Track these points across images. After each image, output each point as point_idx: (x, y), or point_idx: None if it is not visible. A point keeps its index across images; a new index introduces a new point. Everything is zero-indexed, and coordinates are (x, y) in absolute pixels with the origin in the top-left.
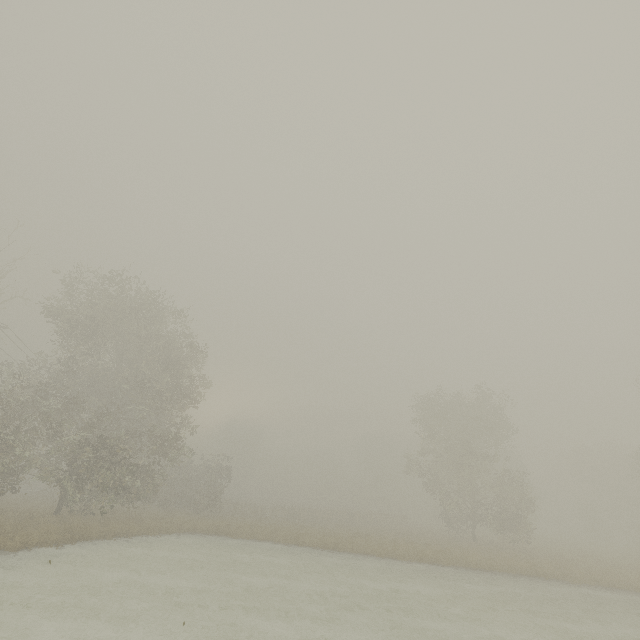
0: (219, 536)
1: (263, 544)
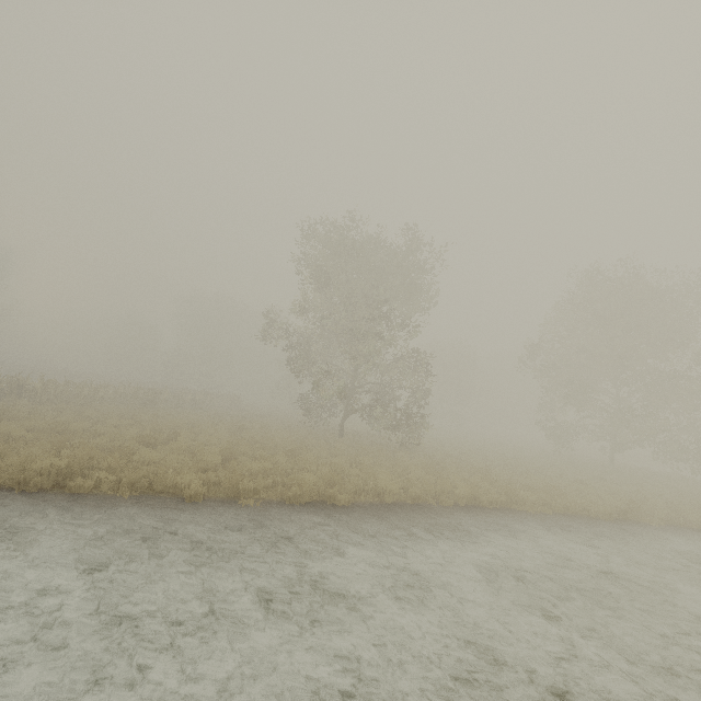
0: None
1: None
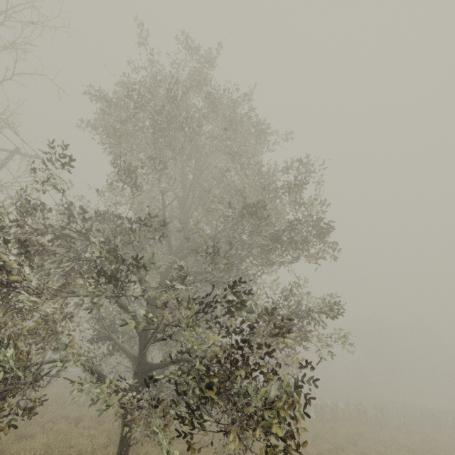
0: None
1: None
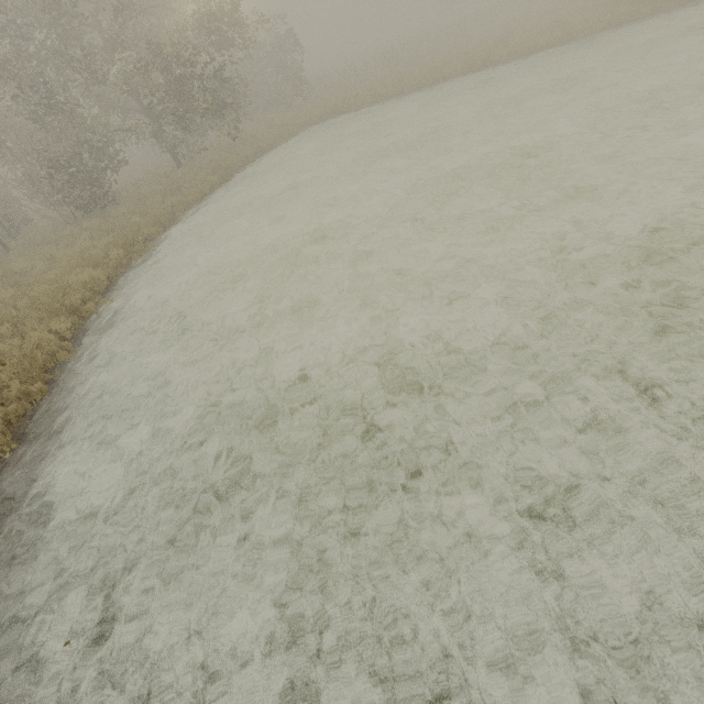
0: (343, 115)
1: (399, 99)
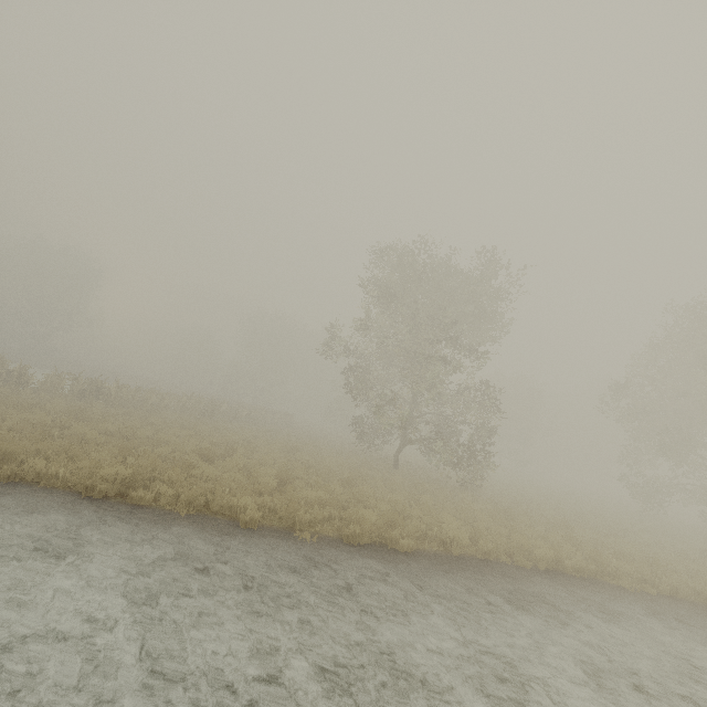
0: None
1: None
